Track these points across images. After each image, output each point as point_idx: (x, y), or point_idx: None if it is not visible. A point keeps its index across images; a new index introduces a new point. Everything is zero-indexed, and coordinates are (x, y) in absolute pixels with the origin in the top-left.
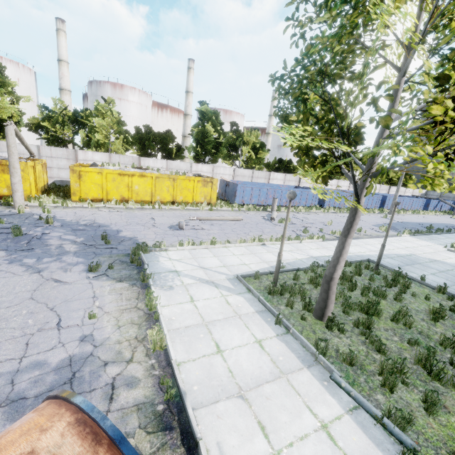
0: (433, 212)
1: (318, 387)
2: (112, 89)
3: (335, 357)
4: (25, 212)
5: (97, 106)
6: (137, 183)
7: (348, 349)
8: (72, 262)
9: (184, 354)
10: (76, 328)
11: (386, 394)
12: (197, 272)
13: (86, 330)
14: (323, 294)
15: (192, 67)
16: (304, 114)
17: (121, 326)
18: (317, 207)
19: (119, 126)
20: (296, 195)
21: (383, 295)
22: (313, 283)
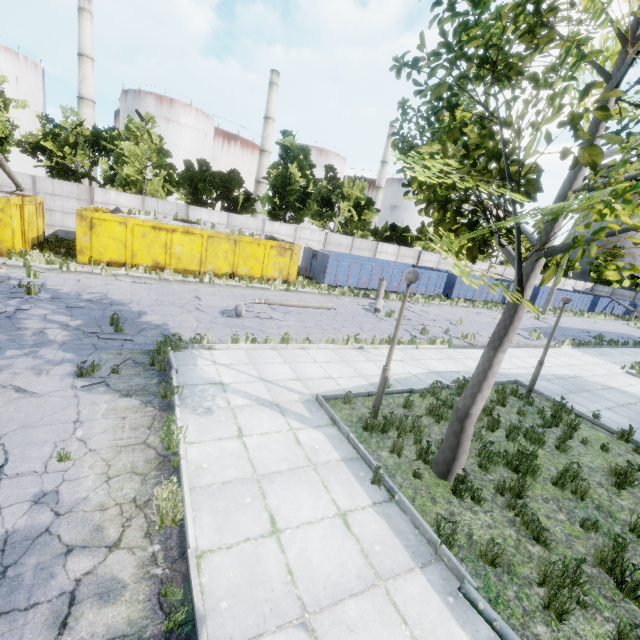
0: (601, 316)
1: (438, 608)
2: (157, 104)
3: (466, 549)
4: None
5: (128, 124)
6: (180, 242)
7: (487, 534)
8: (53, 359)
9: (213, 535)
10: (31, 477)
11: (551, 625)
12: (254, 387)
13: (48, 482)
14: (452, 439)
15: (276, 83)
16: (450, 131)
17: (113, 477)
18: (442, 297)
19: (159, 158)
20: (418, 276)
21: (540, 440)
22: (434, 415)
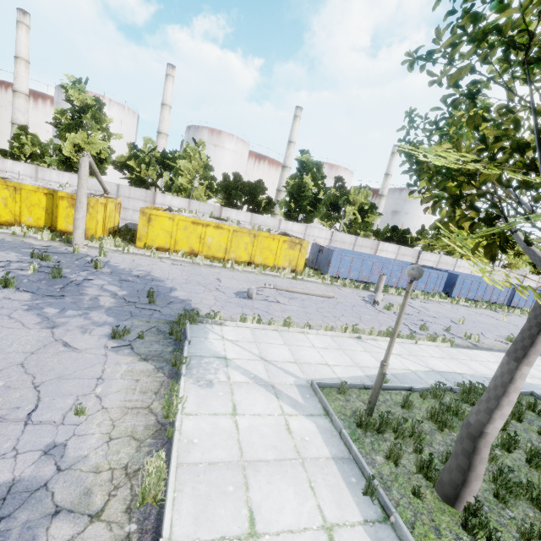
0: None
1: None
2: (209, 135)
3: None
4: (81, 252)
5: (186, 147)
6: (211, 234)
7: None
8: (98, 321)
9: (189, 524)
10: (50, 426)
11: None
12: (254, 365)
13: (61, 433)
14: (461, 458)
15: (299, 116)
16: (470, 118)
17: (114, 439)
18: (441, 294)
19: (205, 171)
20: (422, 272)
21: None
22: (437, 420)
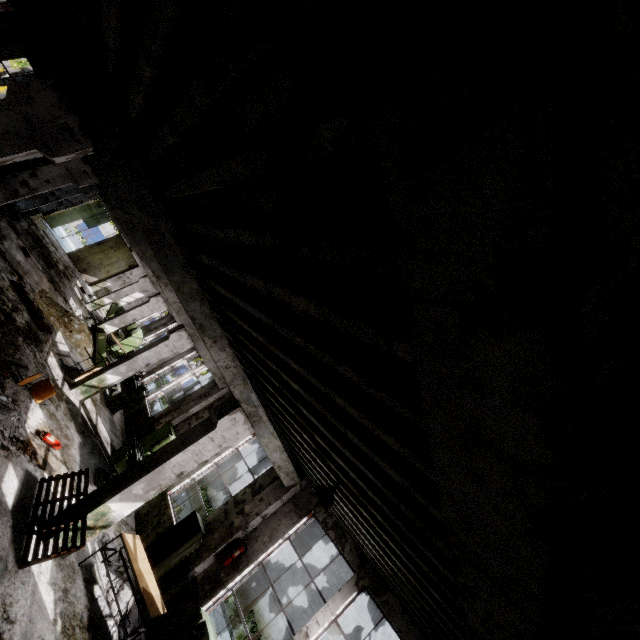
0: None
1: None
2: None
3: None
4: None
5: None
6: None
7: None
8: None
9: None
10: None
11: None
12: None
13: None
14: None
15: None
16: None
17: None
18: None
19: None
20: None
21: None
22: None
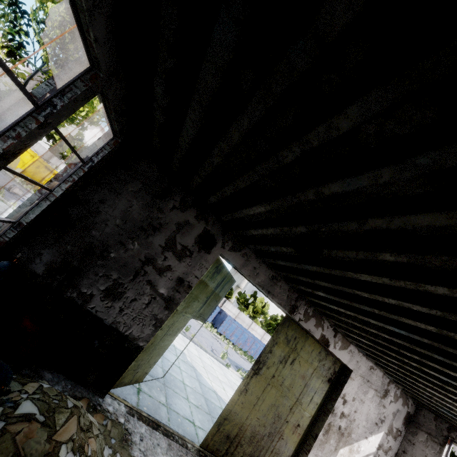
0: None
1: None
2: None
3: None
4: None
5: None
6: None
7: None
8: None
9: None
10: None
11: None
12: None
13: None
14: None
15: None
16: None
17: None
18: None
19: None
20: None
21: None
22: None
